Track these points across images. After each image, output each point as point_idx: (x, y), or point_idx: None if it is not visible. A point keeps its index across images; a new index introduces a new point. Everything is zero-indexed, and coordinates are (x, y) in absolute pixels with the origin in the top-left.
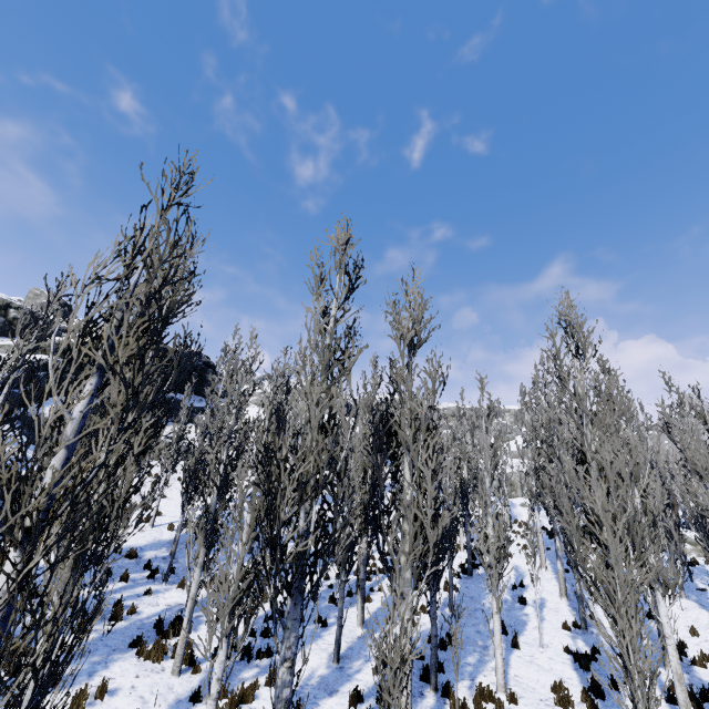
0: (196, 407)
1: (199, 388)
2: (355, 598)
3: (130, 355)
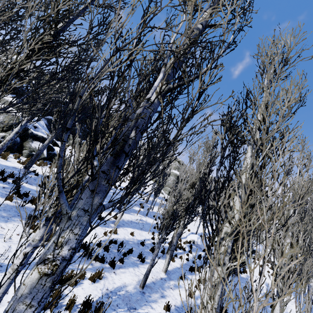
0: None
1: None
2: (165, 255)
3: None
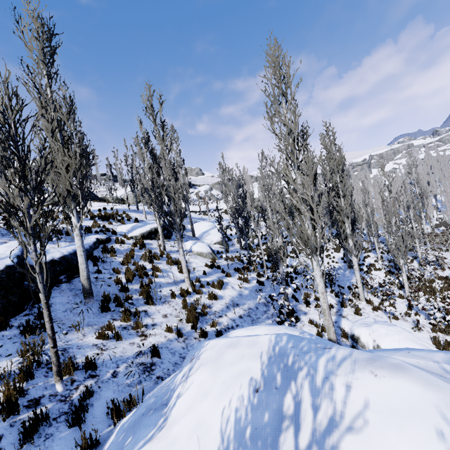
0: None
1: None
2: None
3: None
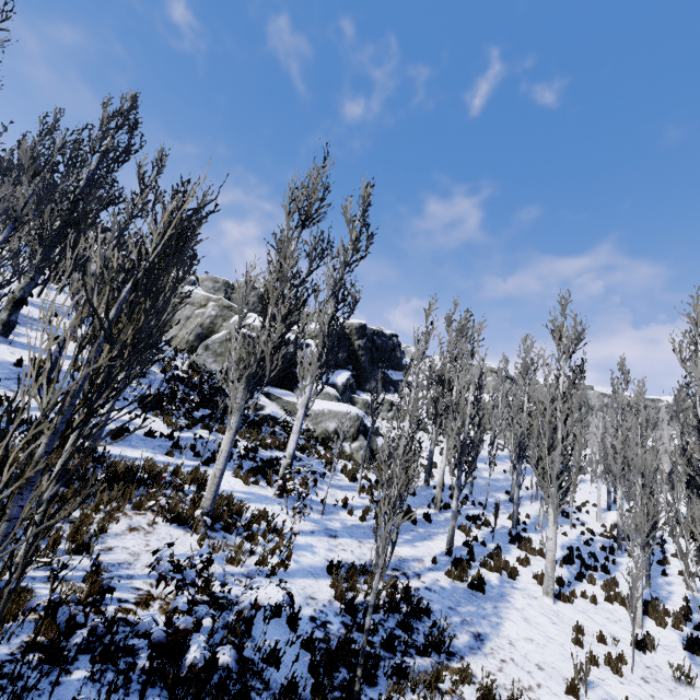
0: (398, 380)
1: (392, 363)
2: (617, 552)
3: (677, 398)
